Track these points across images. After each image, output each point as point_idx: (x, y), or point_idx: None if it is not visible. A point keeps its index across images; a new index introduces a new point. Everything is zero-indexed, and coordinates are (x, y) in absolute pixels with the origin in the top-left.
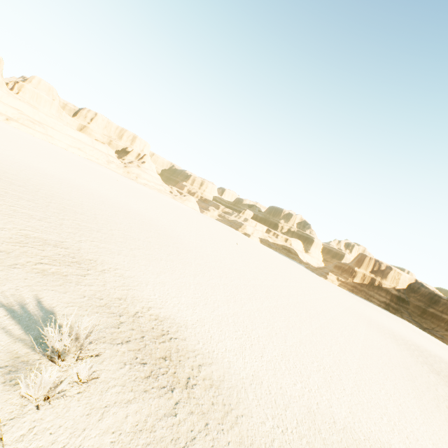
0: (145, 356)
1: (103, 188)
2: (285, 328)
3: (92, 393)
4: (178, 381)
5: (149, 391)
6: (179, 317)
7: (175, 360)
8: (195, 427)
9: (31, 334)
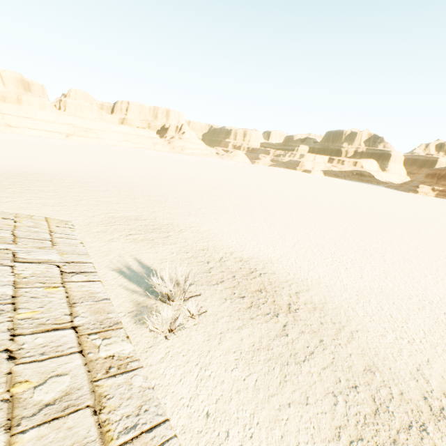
0: (242, 291)
1: (157, 167)
2: (380, 249)
3: (205, 324)
4: (280, 307)
5: (255, 318)
6: (262, 256)
7: (270, 291)
8: (310, 344)
9: (142, 287)
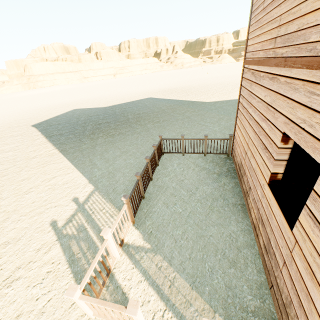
0: None
1: (200, 76)
2: None
3: None
4: None
5: None
6: None
7: None
8: None
9: None
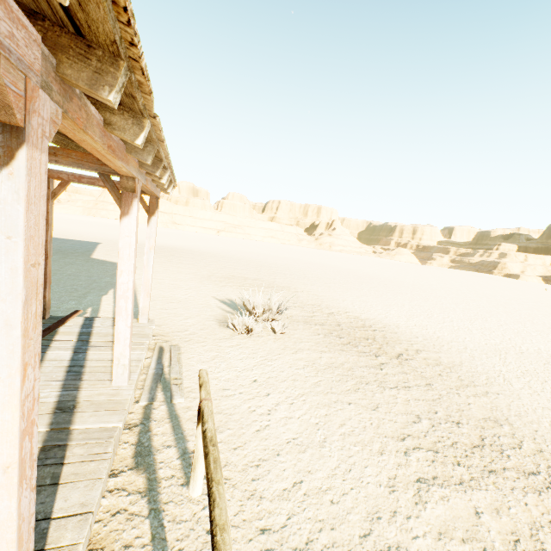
0: (342, 334)
1: (295, 256)
2: None
3: (286, 341)
4: (385, 353)
5: (346, 351)
6: (387, 320)
7: (380, 342)
8: (410, 382)
9: (237, 311)
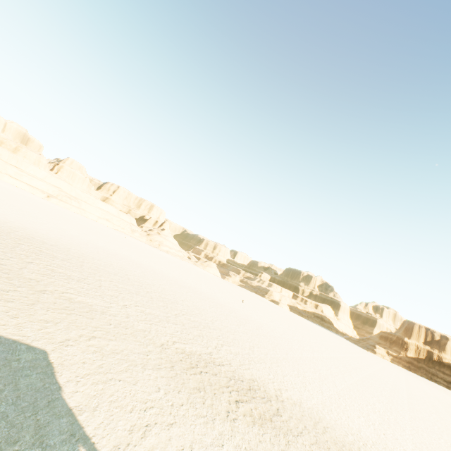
0: None
1: (152, 263)
2: None
3: None
4: None
5: None
6: None
7: None
8: None
9: None
